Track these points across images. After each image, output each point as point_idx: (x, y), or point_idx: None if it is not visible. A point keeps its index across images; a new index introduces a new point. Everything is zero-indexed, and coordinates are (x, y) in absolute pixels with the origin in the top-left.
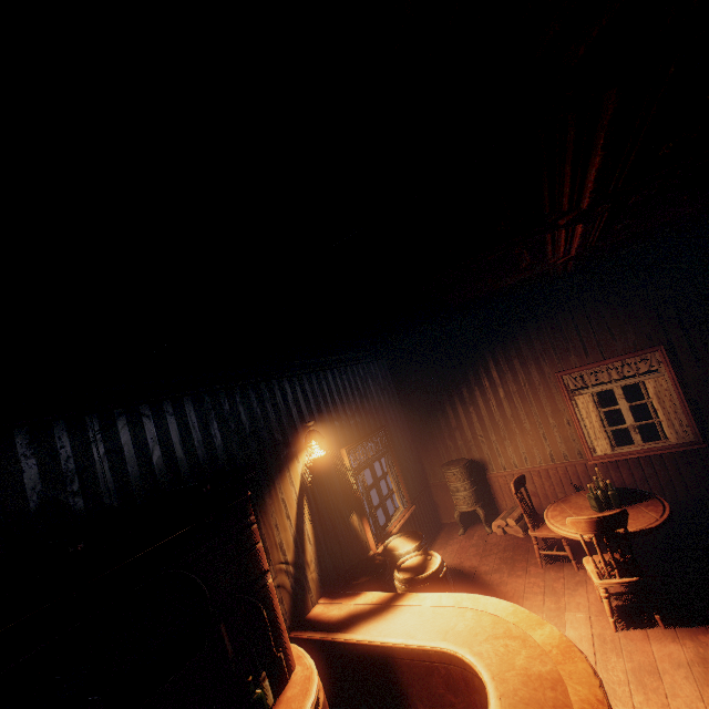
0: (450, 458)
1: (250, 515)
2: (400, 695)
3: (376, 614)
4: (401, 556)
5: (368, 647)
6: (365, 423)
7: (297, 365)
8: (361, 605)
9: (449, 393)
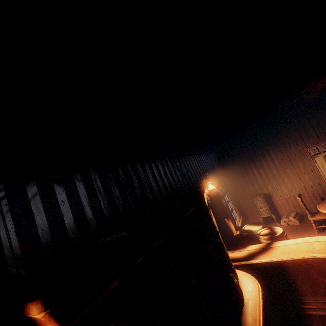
0: (252, 194)
1: (207, 207)
2: (290, 283)
3: (263, 251)
4: (256, 231)
5: (268, 264)
6: (217, 179)
7: (193, 150)
8: (251, 250)
9: (249, 164)
